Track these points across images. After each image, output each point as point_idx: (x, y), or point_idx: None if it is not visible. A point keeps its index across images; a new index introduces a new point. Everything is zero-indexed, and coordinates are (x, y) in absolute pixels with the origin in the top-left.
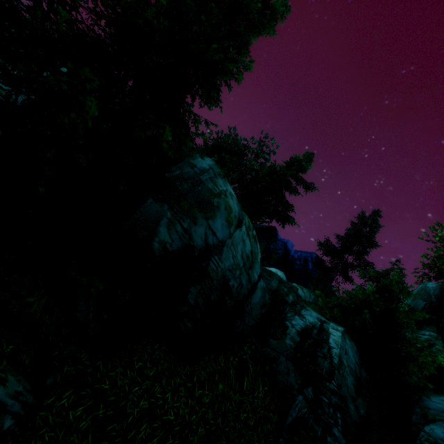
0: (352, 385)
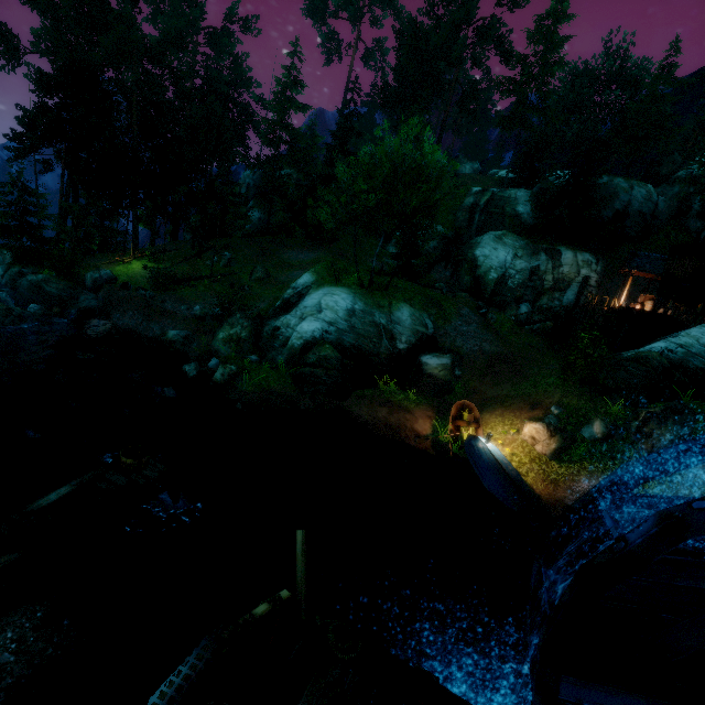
0: None
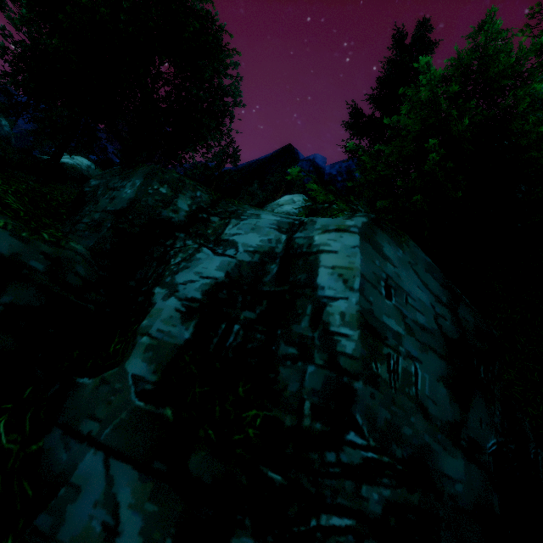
0: (437, 385)
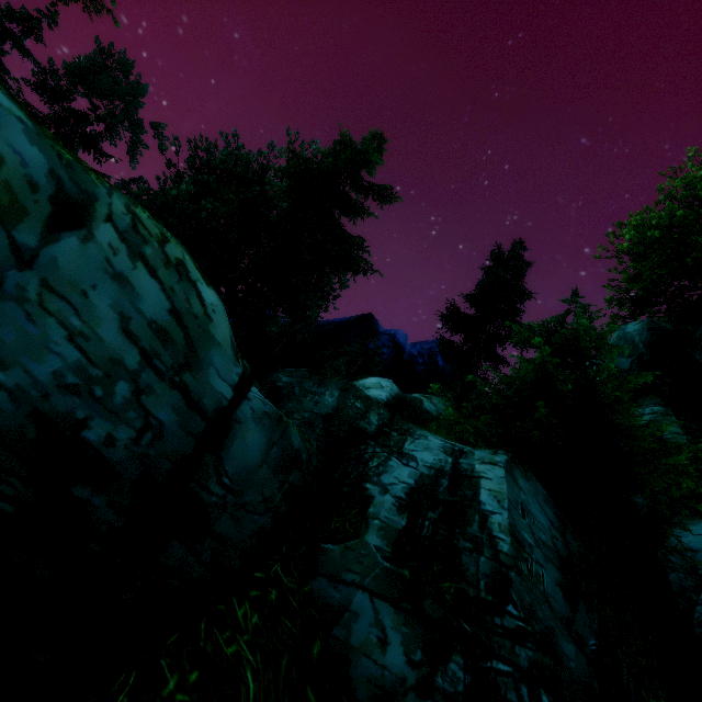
0: (556, 588)
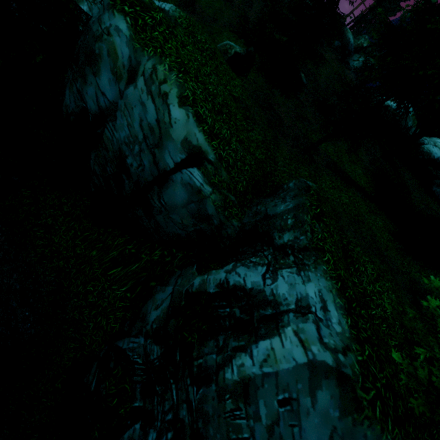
0: None
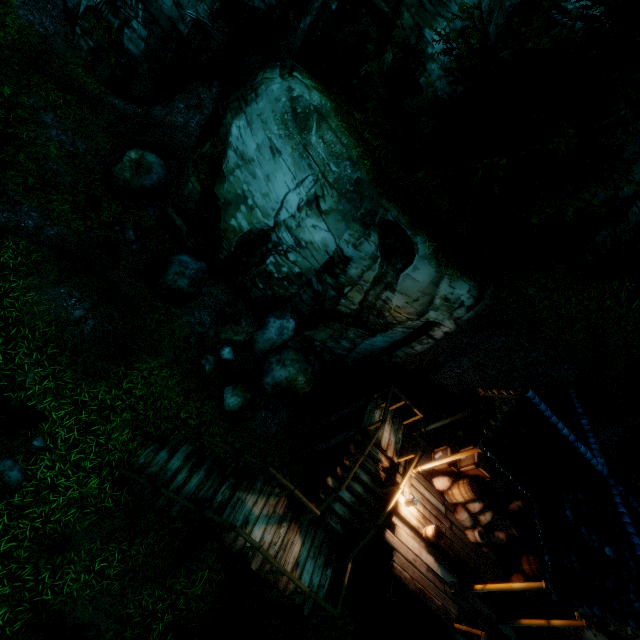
0: None
